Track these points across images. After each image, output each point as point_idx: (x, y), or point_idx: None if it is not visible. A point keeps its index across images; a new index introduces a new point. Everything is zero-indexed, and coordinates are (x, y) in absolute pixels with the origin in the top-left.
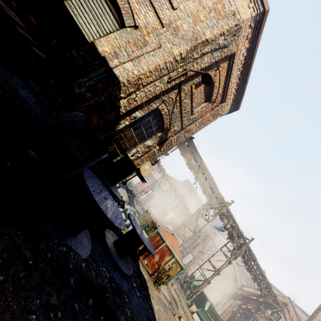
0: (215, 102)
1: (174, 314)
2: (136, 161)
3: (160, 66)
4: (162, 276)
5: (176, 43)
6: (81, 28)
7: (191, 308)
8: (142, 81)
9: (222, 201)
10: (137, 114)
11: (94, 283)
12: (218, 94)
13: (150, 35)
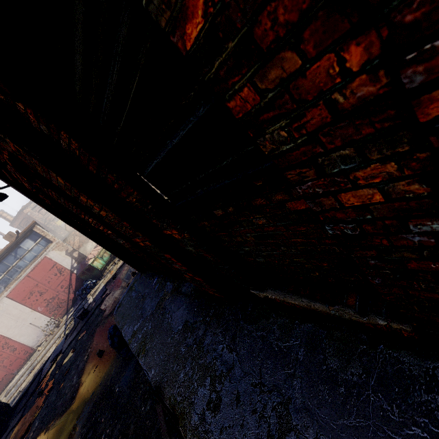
0: None
1: None
2: None
3: None
4: None
5: None
6: None
7: None
8: None
9: None
10: None
11: None
12: None
13: None
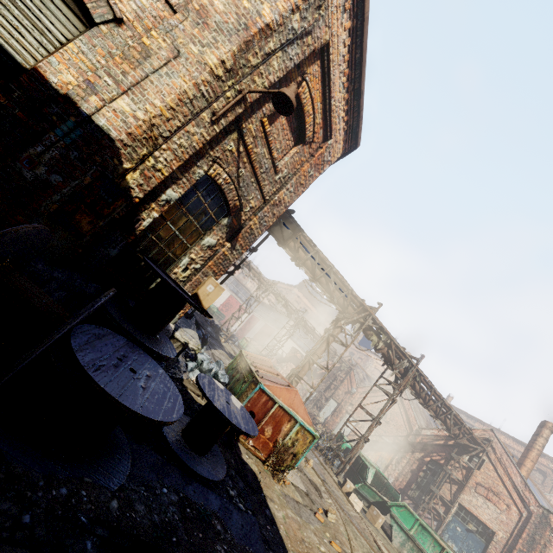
0: (315, 141)
1: (316, 510)
2: (195, 277)
3: (188, 95)
4: (283, 458)
5: (209, 42)
6: (0, 42)
7: (345, 487)
8: (160, 129)
9: (364, 308)
10: (169, 194)
11: (141, 530)
12: (316, 126)
13: (152, 33)
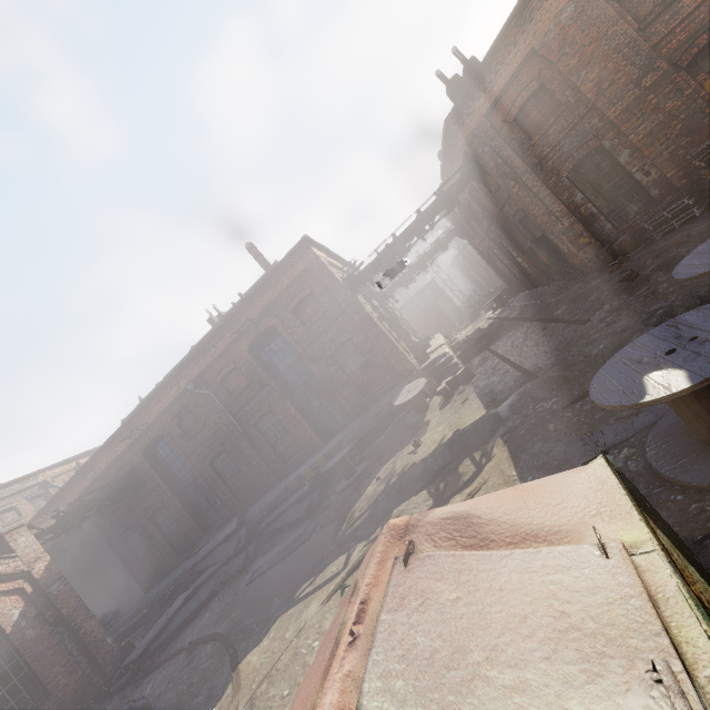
0: None
1: None
2: None
3: None
4: None
5: None
6: None
7: None
8: None
9: None
10: None
11: None
12: None
13: None
